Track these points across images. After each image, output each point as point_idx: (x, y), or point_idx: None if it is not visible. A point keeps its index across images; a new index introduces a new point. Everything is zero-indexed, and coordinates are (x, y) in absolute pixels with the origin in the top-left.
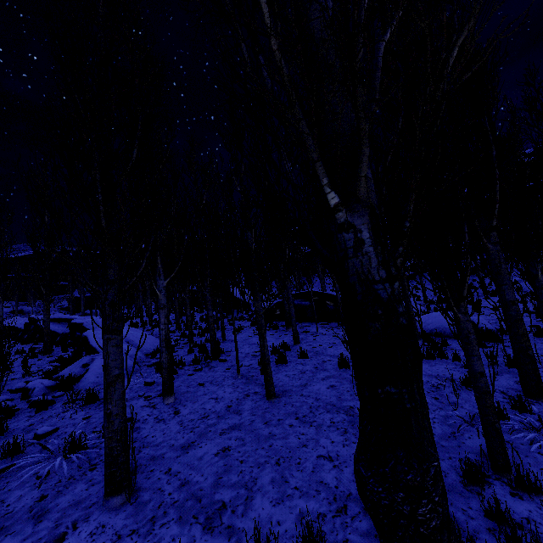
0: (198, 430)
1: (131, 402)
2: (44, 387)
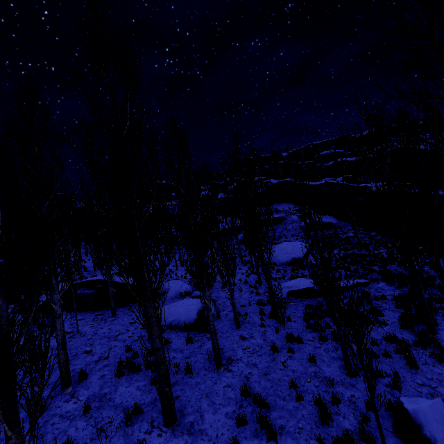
0: None
1: None
2: None
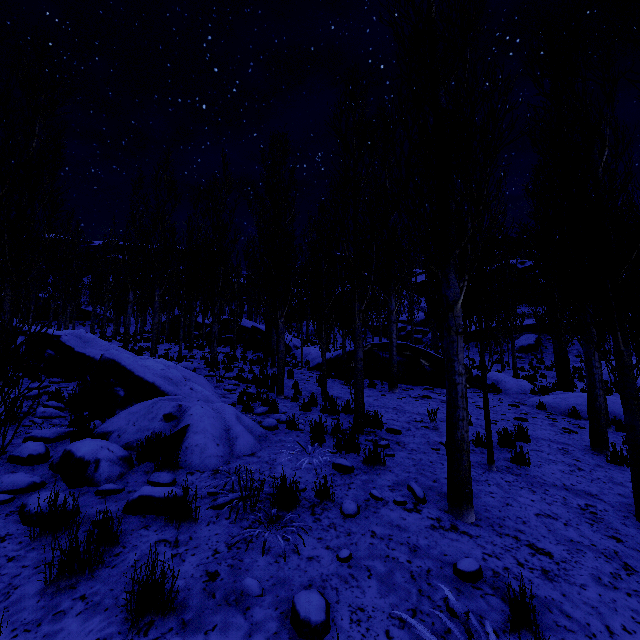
0: None
1: (386, 514)
2: (115, 458)
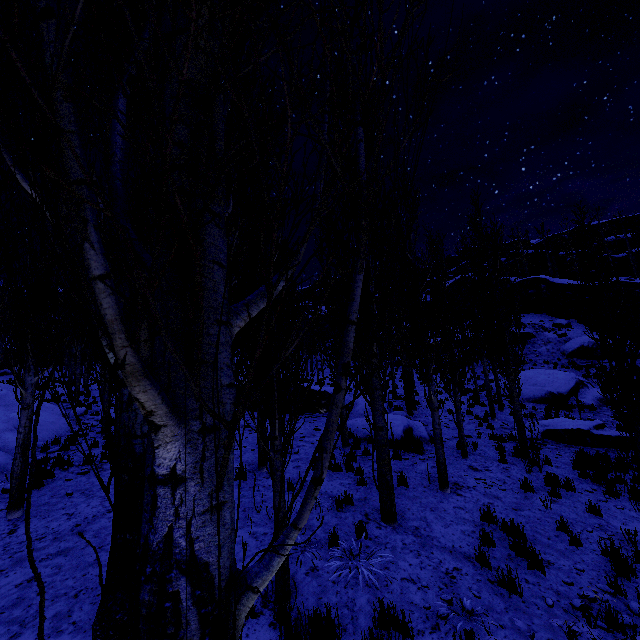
0: (20, 555)
1: None
2: None
